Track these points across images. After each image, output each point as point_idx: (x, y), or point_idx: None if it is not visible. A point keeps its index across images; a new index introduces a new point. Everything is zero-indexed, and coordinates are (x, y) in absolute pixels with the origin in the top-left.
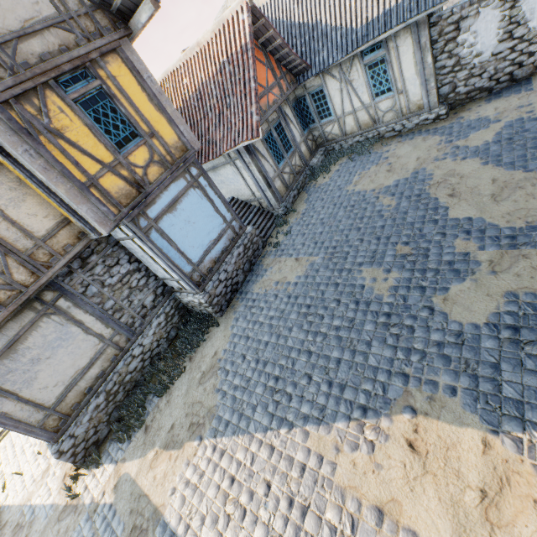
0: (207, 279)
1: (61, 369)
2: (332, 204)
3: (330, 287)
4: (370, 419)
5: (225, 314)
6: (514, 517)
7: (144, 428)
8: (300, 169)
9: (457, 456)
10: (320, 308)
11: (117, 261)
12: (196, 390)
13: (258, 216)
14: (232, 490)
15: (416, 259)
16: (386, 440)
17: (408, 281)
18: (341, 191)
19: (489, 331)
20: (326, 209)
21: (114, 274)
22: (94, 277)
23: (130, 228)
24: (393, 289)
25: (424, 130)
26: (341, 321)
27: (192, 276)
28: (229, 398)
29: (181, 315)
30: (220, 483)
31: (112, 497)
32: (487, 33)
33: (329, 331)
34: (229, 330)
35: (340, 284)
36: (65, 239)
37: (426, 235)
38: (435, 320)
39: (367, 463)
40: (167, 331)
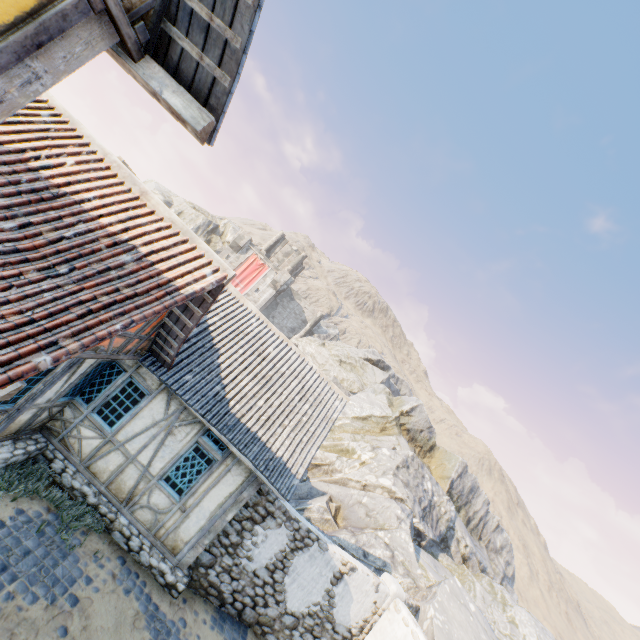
0: None
1: None
2: None
3: None
4: None
5: None
6: None
7: None
8: None
9: None
10: None
11: None
12: None
13: None
14: None
15: None
16: None
17: None
18: None
19: None
20: None
21: None
22: None
23: None
24: None
25: (149, 591)
26: None
27: None
28: None
29: None
30: None
31: None
32: (270, 547)
33: None
34: None
35: None
36: None
37: None
38: None
39: None
40: None
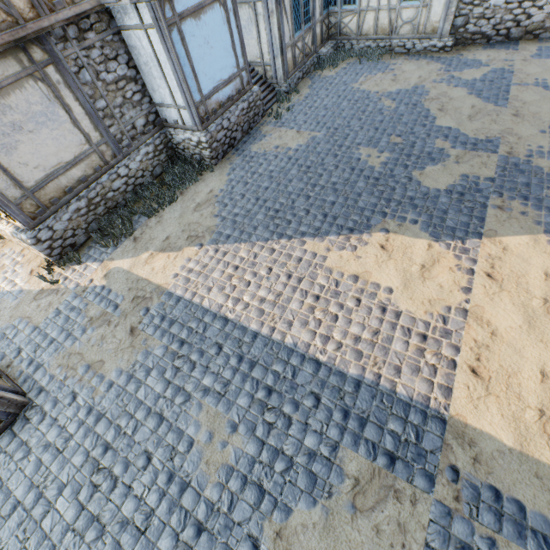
0: (210, 120)
1: (43, 152)
2: (337, 95)
3: (330, 156)
4: (355, 235)
5: (219, 164)
6: (437, 275)
7: (133, 239)
8: (310, 52)
9: (411, 252)
10: (319, 169)
11: (116, 56)
12: (192, 215)
13: (261, 84)
14: (236, 273)
15: (405, 147)
16: (366, 245)
17: (396, 160)
18: (347, 87)
19: (446, 193)
20: (331, 98)
21: (110, 71)
22: (89, 61)
23: (153, 10)
24: (383, 163)
25: (430, 56)
26: (338, 179)
27: (199, 108)
28: (229, 221)
29: (168, 155)
30: (224, 270)
31: (104, 282)
32: None
33: (327, 184)
34: (225, 176)
35: (339, 155)
36: None
37: (416, 133)
38: (411, 185)
39: (350, 256)
40: (153, 165)
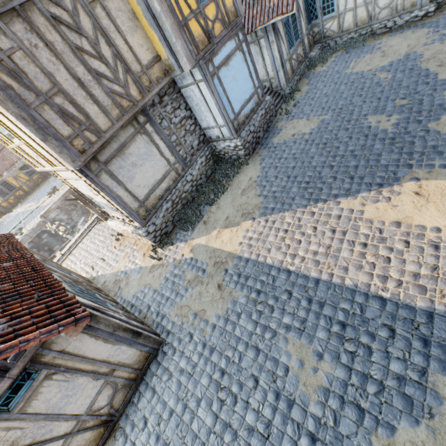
0: (241, 129)
1: (147, 177)
2: (333, 83)
3: (341, 131)
4: (386, 188)
5: (251, 158)
6: None
7: (203, 222)
8: (302, 59)
9: None
10: (335, 143)
11: (179, 106)
12: (241, 198)
13: (269, 94)
14: (287, 235)
15: (413, 106)
16: (399, 194)
17: (407, 119)
18: (340, 74)
19: None
20: (328, 87)
21: (177, 116)
22: (166, 114)
23: (202, 70)
24: (395, 124)
25: (413, 26)
26: (354, 147)
27: (233, 123)
28: (271, 198)
29: (214, 161)
30: (277, 234)
31: (191, 255)
32: None
33: (345, 153)
34: (258, 165)
35: (350, 128)
36: (157, 72)
37: (420, 91)
38: (430, 136)
39: (386, 206)
40: (206, 169)
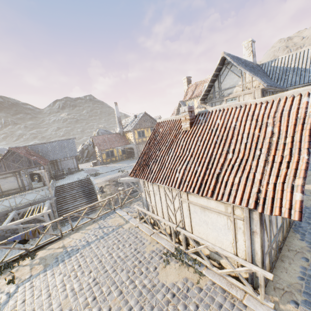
0: None
1: None
2: None
3: None
4: None
5: None
6: None
7: None
8: None
9: None
10: None
11: None
12: (307, 178)
13: None
14: None
15: None
16: None
17: None
18: None
19: None
20: None
21: None
22: None
23: None
24: None
25: None
26: None
27: None
28: None
29: None
30: None
31: None
32: None
33: None
34: (308, 171)
35: None
36: None
37: None
38: None
39: None
40: None
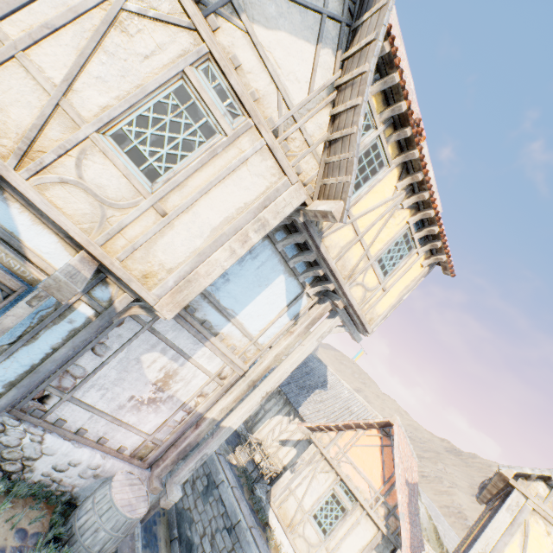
0: None
1: None
2: None
3: None
4: None
5: None
6: None
7: None
8: None
9: None
10: None
11: None
12: None
13: None
14: None
15: None
16: None
17: None
18: None
19: None
20: None
21: None
22: None
23: None
24: None
25: None
26: None
27: None
28: None
29: None
30: None
31: None
32: None
33: None
34: None
35: None
36: None
37: None
38: None
39: None
40: None
